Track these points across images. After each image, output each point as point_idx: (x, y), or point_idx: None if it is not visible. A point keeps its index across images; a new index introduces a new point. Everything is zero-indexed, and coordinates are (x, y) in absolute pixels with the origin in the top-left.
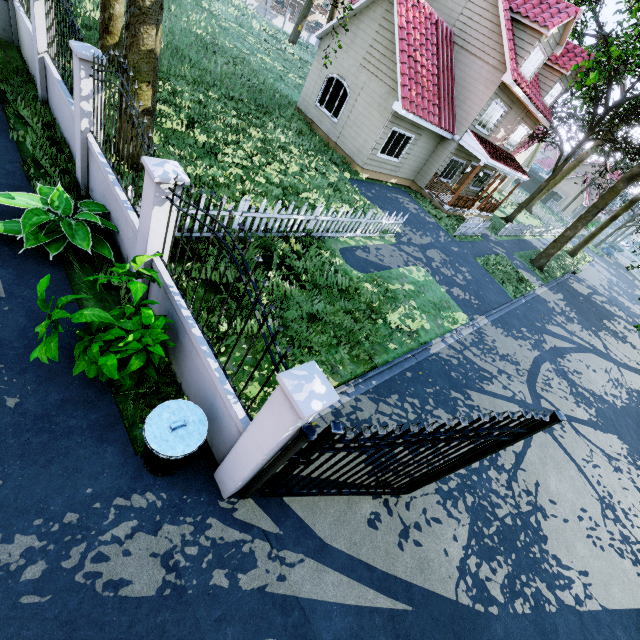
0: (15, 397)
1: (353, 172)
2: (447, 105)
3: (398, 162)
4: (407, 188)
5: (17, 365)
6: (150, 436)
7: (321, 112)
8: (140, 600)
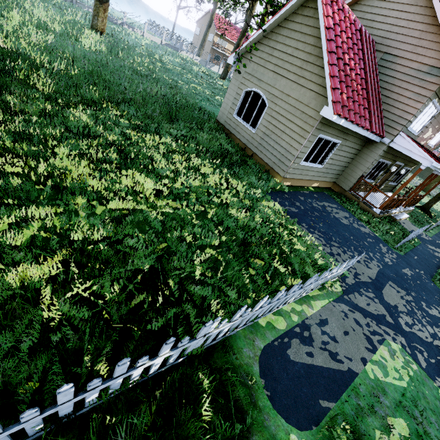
0: None
1: (273, 183)
2: (376, 108)
3: (321, 167)
4: (328, 189)
5: None
6: None
7: (239, 123)
8: None
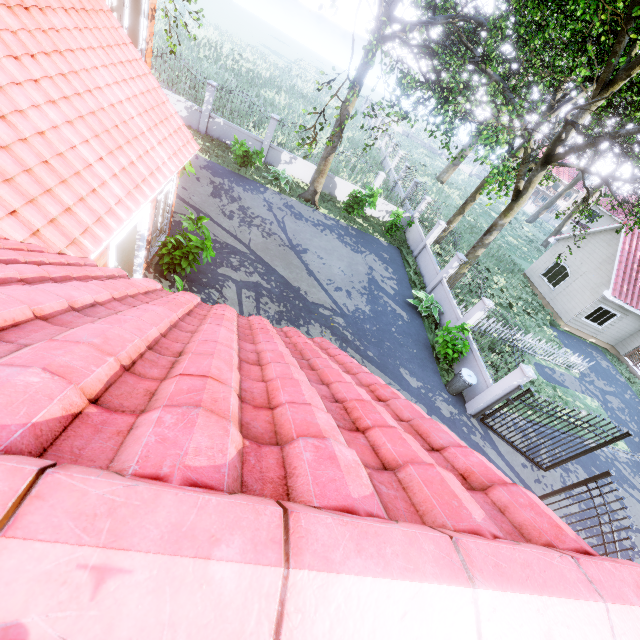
0: (415, 350)
1: (557, 324)
2: None
3: (600, 328)
4: (605, 350)
5: (414, 342)
6: (463, 373)
7: (542, 281)
8: (445, 416)
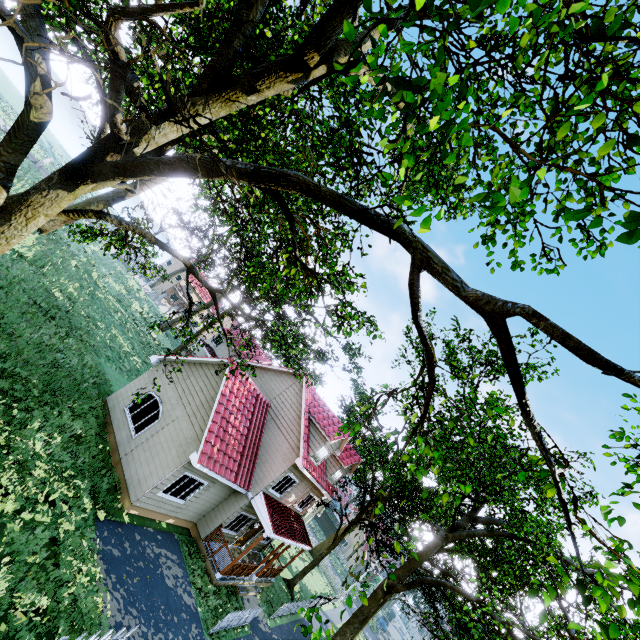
0: None
1: (115, 509)
2: (249, 462)
3: (183, 503)
4: (186, 530)
5: None
6: None
7: (126, 418)
8: None
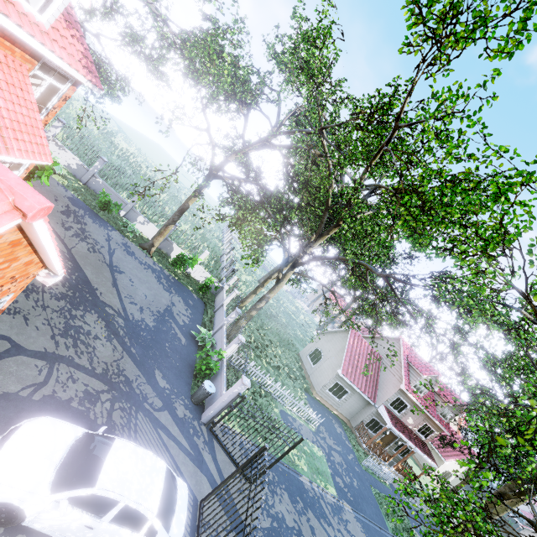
0: (178, 364)
1: (310, 391)
2: (372, 386)
3: (339, 401)
4: (344, 423)
5: (181, 359)
6: (205, 382)
7: (308, 360)
8: (178, 415)
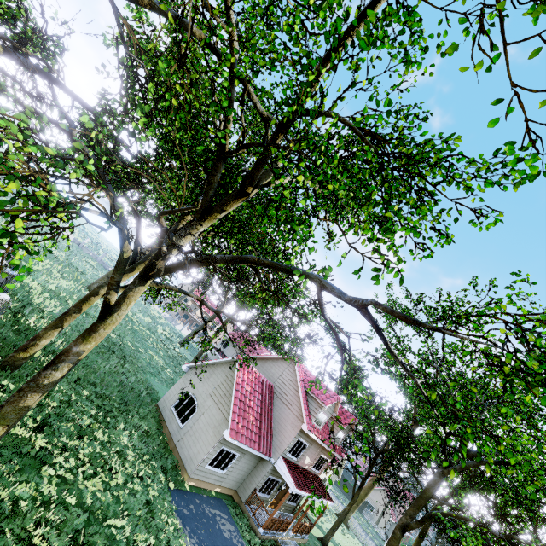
0: None
1: (179, 481)
2: (266, 434)
3: (224, 473)
4: (230, 497)
5: None
6: None
7: (173, 415)
8: None
